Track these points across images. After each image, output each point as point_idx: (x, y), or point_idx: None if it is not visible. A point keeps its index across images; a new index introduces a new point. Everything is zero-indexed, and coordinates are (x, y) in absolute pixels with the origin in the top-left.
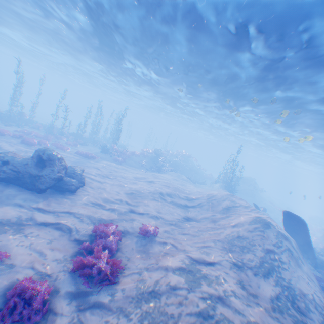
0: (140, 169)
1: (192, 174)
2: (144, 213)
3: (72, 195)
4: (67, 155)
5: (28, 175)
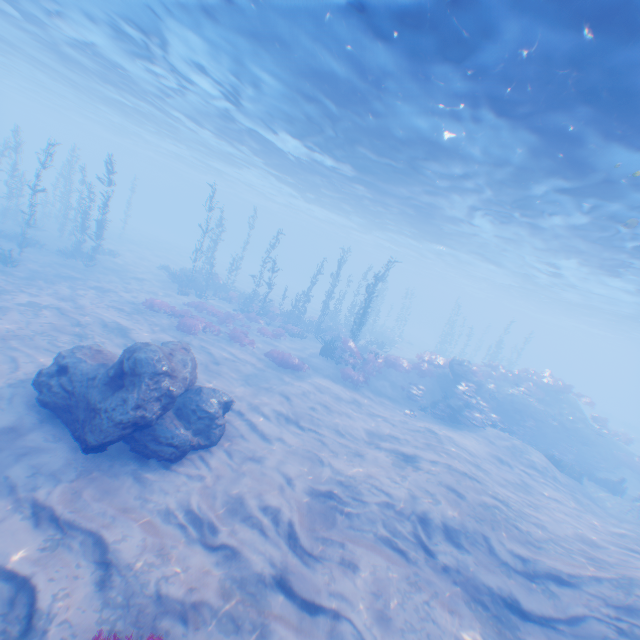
0: (401, 409)
1: (569, 445)
2: (320, 606)
3: (158, 470)
4: (241, 355)
5: (84, 404)
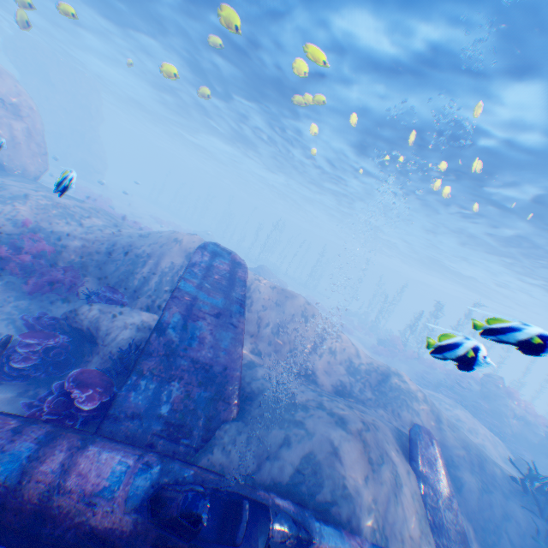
0: None
1: None
2: None
3: None
4: None
5: None
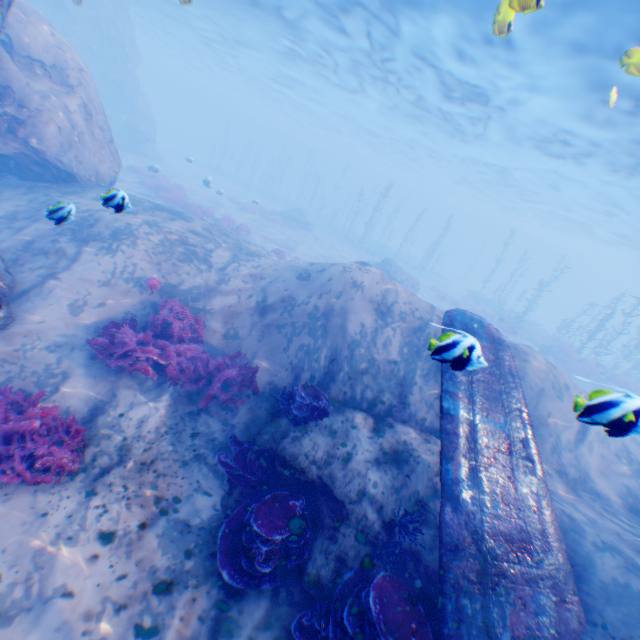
0: None
1: None
2: None
3: None
4: None
5: None
